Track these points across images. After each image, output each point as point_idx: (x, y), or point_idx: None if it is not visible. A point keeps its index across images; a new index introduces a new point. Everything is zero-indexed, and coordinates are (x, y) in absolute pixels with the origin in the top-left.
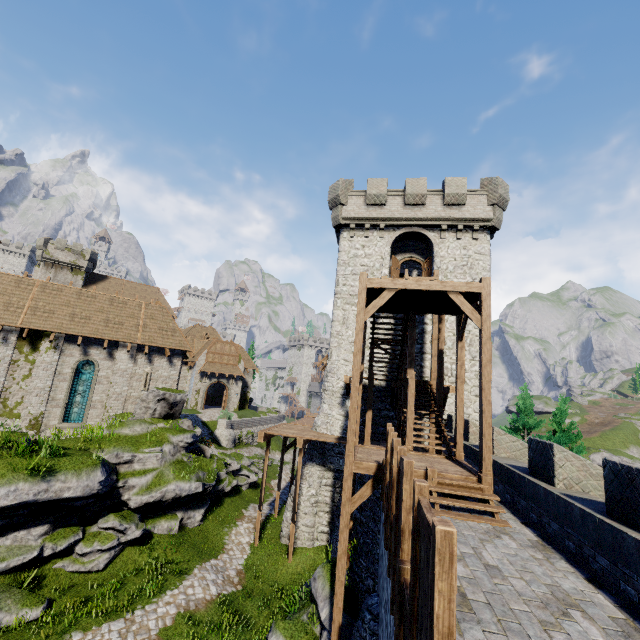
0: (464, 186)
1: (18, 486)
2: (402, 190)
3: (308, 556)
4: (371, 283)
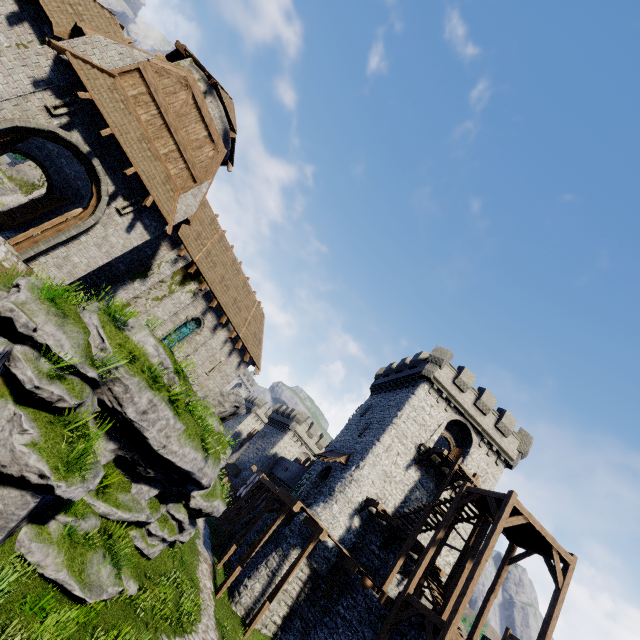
0: (514, 426)
1: (198, 455)
2: (478, 392)
3: None
4: (518, 504)
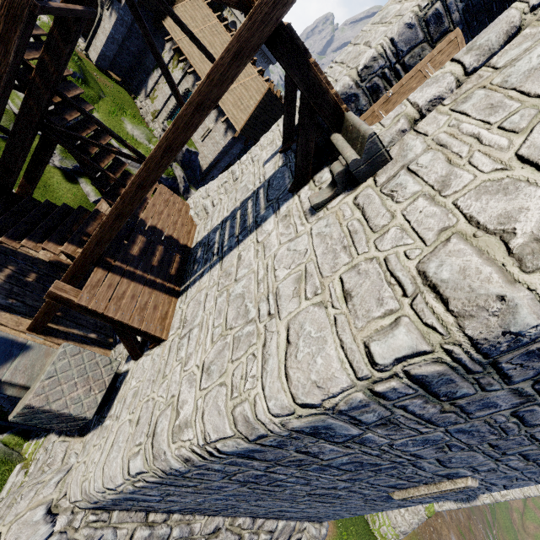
0: None
1: None
2: None
3: None
4: None
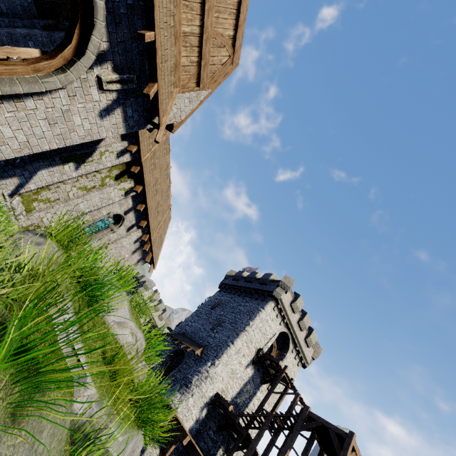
0: (315, 341)
1: None
2: (301, 313)
3: None
4: (355, 444)
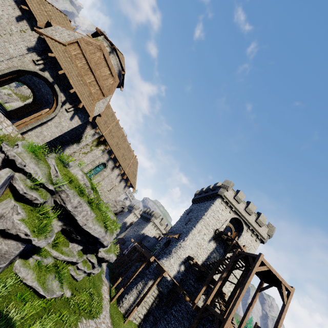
0: (265, 221)
1: (102, 230)
2: (246, 203)
3: (132, 326)
4: (263, 260)
